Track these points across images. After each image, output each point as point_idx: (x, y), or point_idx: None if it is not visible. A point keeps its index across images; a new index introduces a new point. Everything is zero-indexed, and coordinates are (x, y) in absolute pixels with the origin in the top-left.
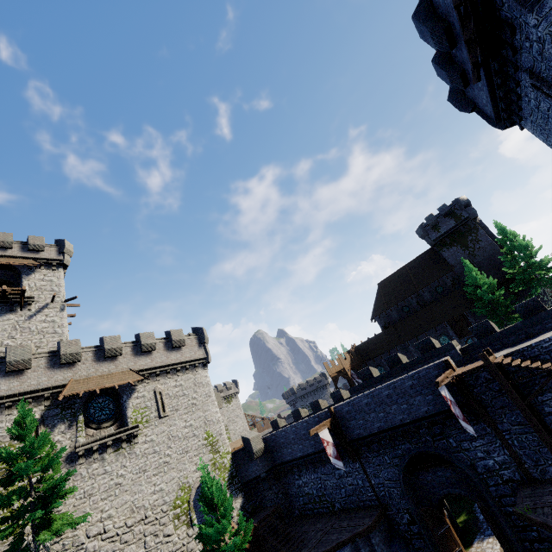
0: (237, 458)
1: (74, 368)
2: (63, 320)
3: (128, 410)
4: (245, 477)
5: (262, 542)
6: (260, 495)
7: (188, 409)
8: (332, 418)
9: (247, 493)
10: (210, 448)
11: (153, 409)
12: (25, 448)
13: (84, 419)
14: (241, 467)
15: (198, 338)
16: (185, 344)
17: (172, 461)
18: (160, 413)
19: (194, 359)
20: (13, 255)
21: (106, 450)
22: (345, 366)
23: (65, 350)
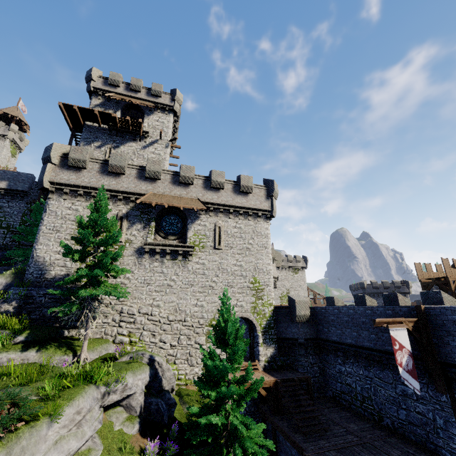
0: (278, 313)
1: (155, 184)
2: (166, 155)
3: (189, 231)
4: (282, 333)
5: (280, 399)
6: (293, 356)
7: (241, 251)
8: (418, 320)
9: (281, 348)
10: (253, 292)
11: (210, 239)
12: (91, 222)
13: (157, 227)
14: (280, 322)
15: (267, 190)
16: (252, 191)
17: (216, 287)
18: (215, 245)
19: (258, 208)
20: (140, 98)
21: (166, 256)
22: (449, 275)
23: (149, 167)
